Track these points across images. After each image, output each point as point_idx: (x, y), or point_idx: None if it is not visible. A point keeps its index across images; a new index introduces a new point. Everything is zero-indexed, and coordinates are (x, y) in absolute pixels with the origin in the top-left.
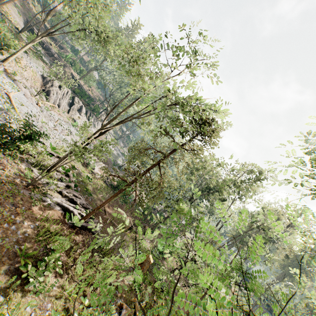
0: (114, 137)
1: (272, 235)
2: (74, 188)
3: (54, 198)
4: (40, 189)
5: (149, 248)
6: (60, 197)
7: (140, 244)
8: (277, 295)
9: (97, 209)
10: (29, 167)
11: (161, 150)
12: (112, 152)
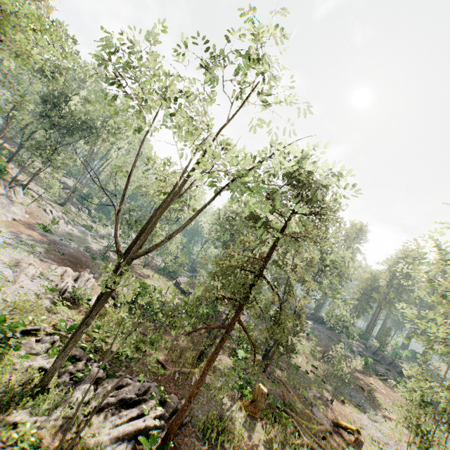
0: (56, 202)
1: (346, 271)
2: (103, 372)
3: (101, 434)
4: (65, 446)
5: (228, 362)
6: (102, 417)
7: (221, 367)
8: (346, 318)
9: (193, 397)
10: (3, 421)
11: (156, 201)
12: (73, 234)
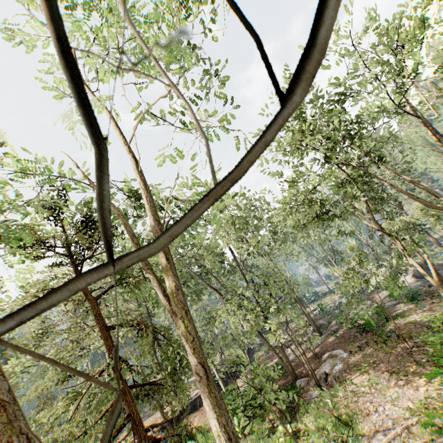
0: None
1: None
2: None
3: None
4: None
5: None
6: None
7: None
8: None
9: None
10: None
11: None
12: None
